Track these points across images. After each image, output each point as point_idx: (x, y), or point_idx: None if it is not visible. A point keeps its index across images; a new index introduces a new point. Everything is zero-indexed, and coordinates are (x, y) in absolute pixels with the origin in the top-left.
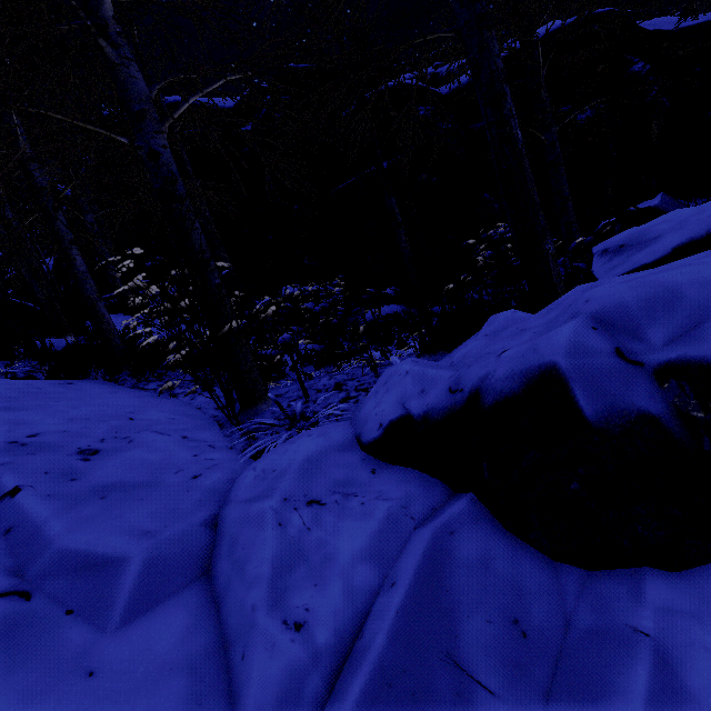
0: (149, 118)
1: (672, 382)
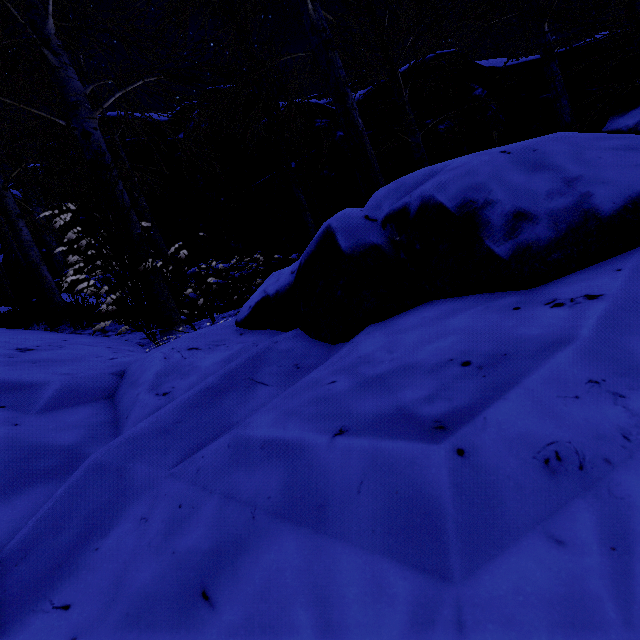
0: (83, 107)
1: (388, 226)
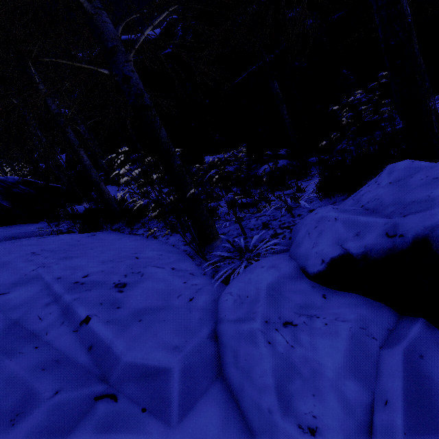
0: (119, 52)
1: None
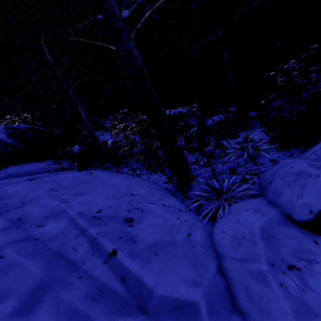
0: (124, 31)
1: None
